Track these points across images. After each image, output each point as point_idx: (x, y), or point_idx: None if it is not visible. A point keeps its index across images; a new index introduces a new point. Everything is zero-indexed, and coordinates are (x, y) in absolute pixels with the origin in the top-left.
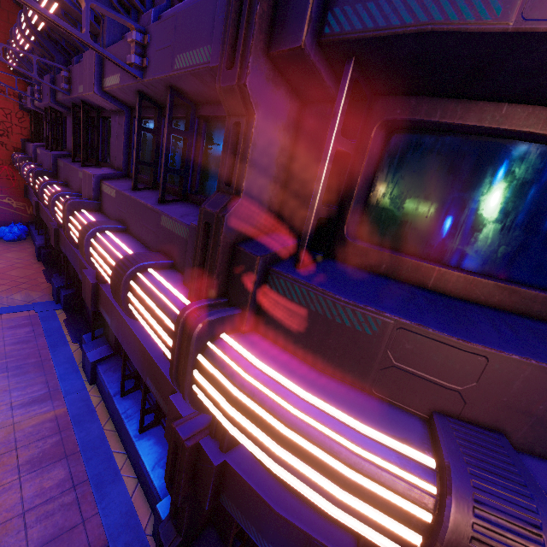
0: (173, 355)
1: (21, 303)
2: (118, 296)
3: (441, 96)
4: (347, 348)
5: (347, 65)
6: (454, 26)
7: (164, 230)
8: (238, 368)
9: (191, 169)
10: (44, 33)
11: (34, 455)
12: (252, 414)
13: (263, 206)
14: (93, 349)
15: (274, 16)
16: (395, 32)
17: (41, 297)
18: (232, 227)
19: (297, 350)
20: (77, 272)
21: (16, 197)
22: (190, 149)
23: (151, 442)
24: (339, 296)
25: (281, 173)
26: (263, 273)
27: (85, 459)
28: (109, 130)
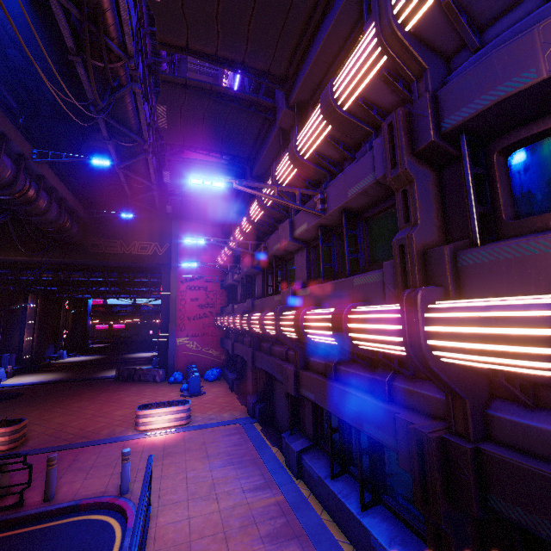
0: (403, 326)
1: (229, 419)
2: (340, 329)
3: (530, 121)
4: (546, 269)
5: (461, 136)
6: (513, 92)
7: (358, 287)
8: (460, 303)
9: (363, 252)
10: (249, 233)
11: (270, 530)
12: (486, 321)
13: (433, 228)
14: (294, 441)
15: (411, 139)
16: (482, 110)
17: (240, 414)
18: (418, 241)
19: (504, 295)
20: (274, 375)
21: (216, 348)
22: (360, 240)
23: (377, 519)
24: (519, 239)
25: (438, 208)
26: (452, 258)
27: (314, 541)
28: (289, 268)
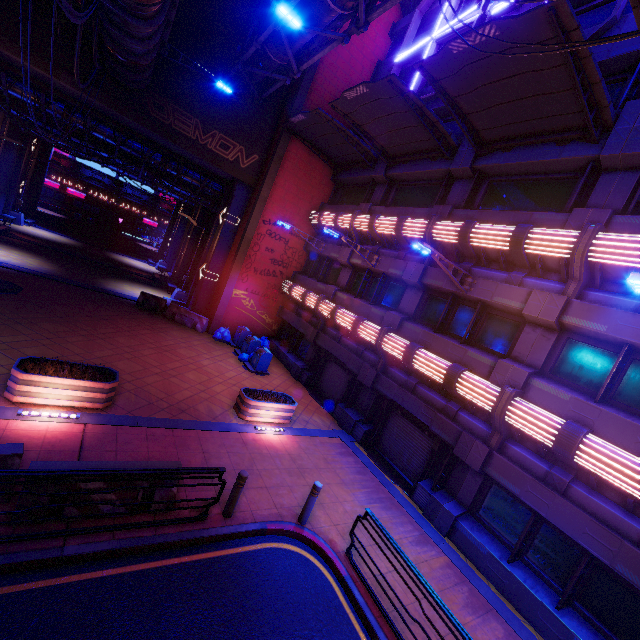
0: None
1: (325, 428)
2: None
3: None
4: None
5: None
6: None
7: None
8: None
9: None
10: (438, 242)
11: (464, 599)
12: None
13: None
14: (445, 501)
15: None
16: None
17: (331, 423)
18: None
19: None
20: (426, 424)
21: (271, 315)
22: None
23: (575, 623)
24: None
25: None
26: None
27: (505, 619)
28: (490, 322)
